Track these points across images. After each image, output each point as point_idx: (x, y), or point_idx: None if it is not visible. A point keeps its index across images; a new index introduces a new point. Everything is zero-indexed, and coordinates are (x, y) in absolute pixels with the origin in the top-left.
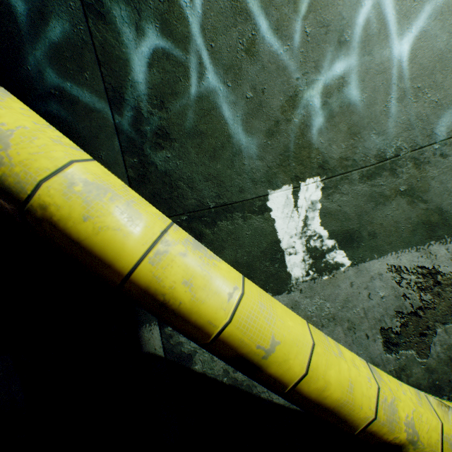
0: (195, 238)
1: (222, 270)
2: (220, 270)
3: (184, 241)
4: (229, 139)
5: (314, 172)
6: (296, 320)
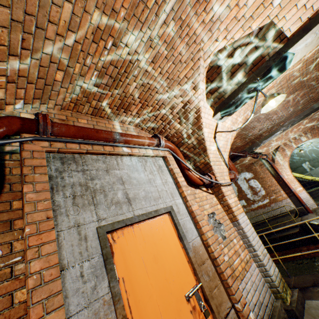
0: (295, 170)
1: (297, 174)
2: (297, 174)
3: (294, 173)
4: (294, 162)
5: (306, 161)
6: (303, 175)
